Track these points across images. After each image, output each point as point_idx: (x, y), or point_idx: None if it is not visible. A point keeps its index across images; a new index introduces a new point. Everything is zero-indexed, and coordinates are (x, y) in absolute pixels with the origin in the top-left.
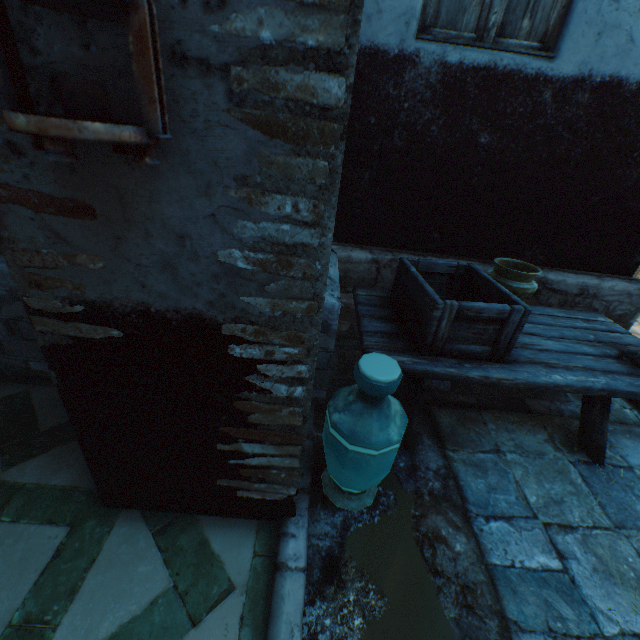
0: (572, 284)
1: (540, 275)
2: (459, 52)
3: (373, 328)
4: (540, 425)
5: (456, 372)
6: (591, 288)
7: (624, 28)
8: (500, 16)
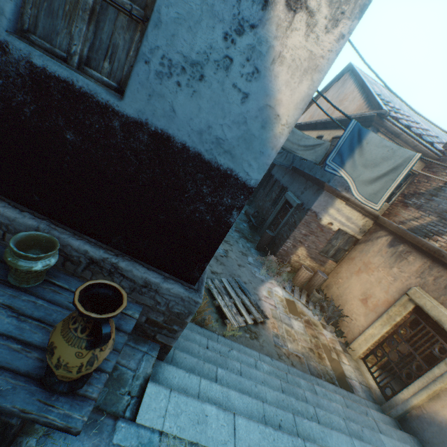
0: (139, 276)
1: (114, 260)
2: (44, 59)
3: None
4: None
5: None
6: (154, 284)
7: (168, 100)
8: (85, 50)
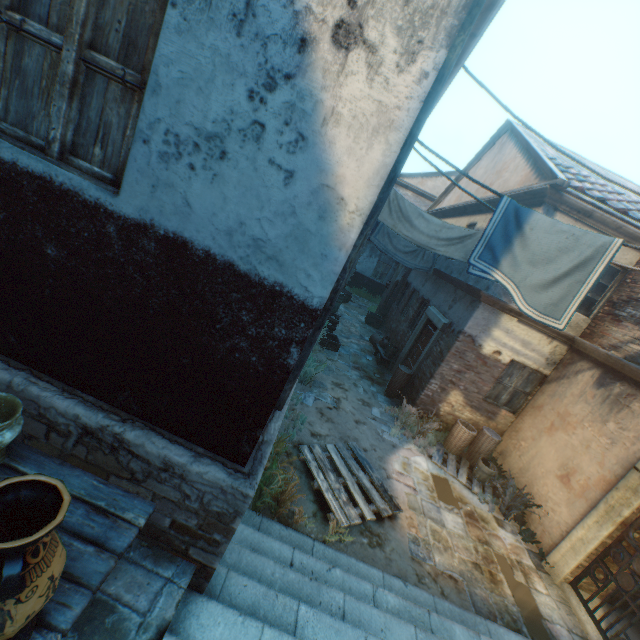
0: (154, 453)
1: (118, 429)
2: (14, 152)
3: None
4: None
5: None
6: (178, 466)
7: (180, 190)
8: (68, 134)
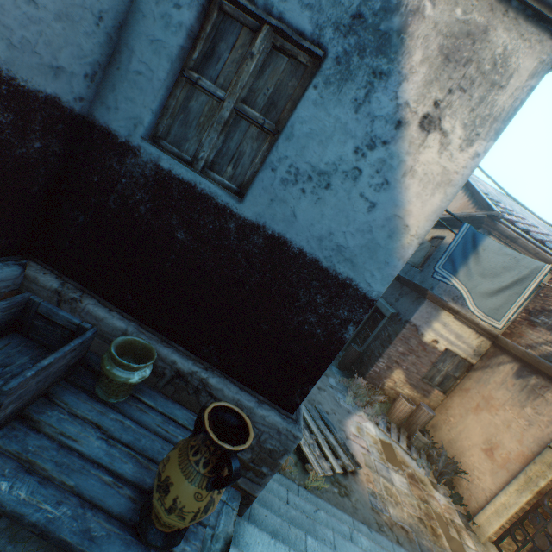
0: (230, 397)
1: (204, 375)
2: (171, 163)
3: None
4: None
5: None
6: (246, 409)
7: (290, 205)
8: (211, 155)
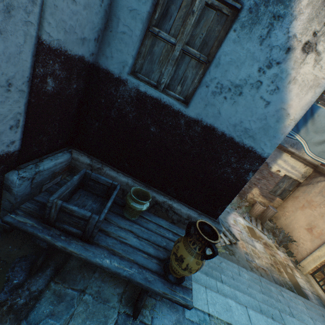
0: (184, 213)
1: (170, 202)
2: (145, 87)
3: (41, 199)
4: (126, 283)
5: (50, 239)
6: (193, 218)
7: (217, 107)
8: (168, 80)
